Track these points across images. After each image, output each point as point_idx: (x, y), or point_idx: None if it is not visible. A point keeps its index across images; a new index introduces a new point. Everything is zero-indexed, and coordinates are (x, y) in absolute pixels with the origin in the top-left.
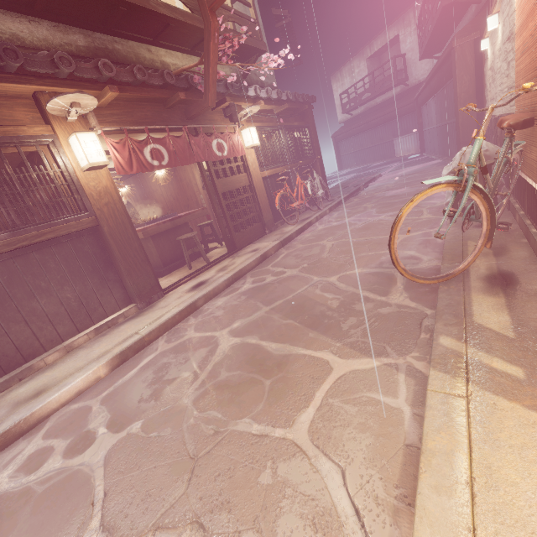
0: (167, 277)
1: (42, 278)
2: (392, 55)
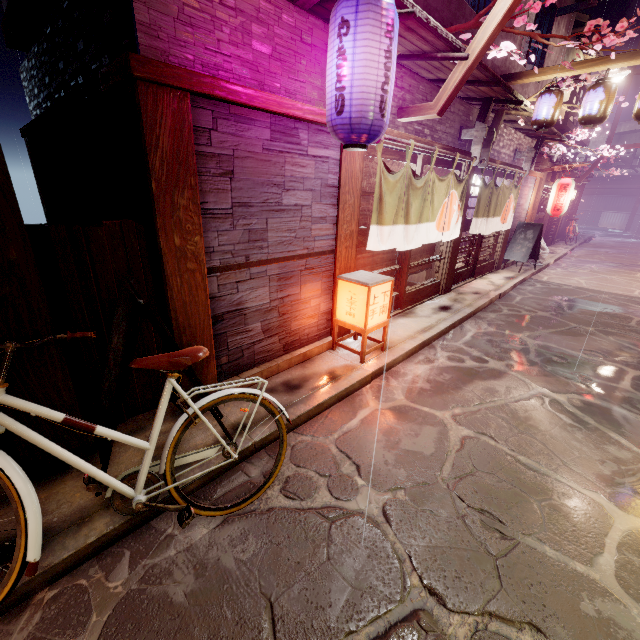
0: None
1: None
2: (633, 139)
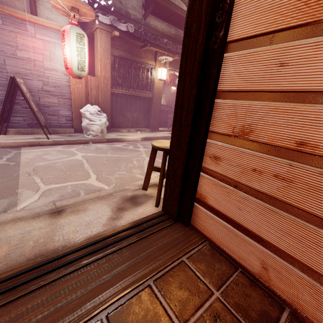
0: (159, 128)
1: (132, 107)
2: None
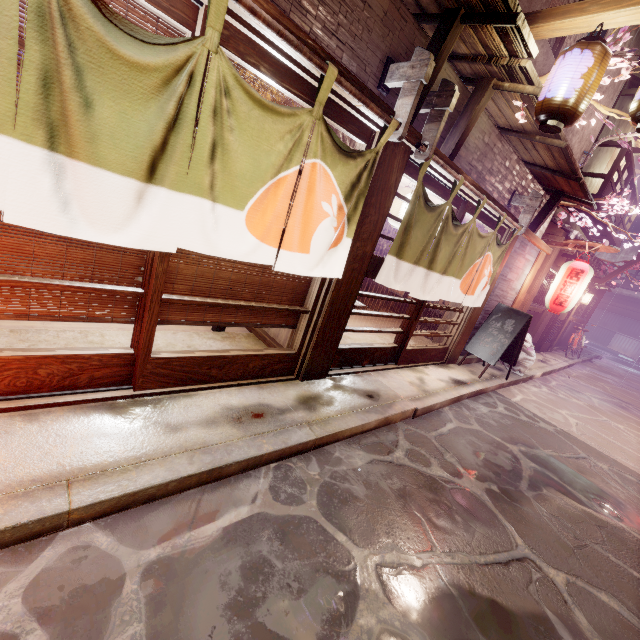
0: None
1: None
2: None
